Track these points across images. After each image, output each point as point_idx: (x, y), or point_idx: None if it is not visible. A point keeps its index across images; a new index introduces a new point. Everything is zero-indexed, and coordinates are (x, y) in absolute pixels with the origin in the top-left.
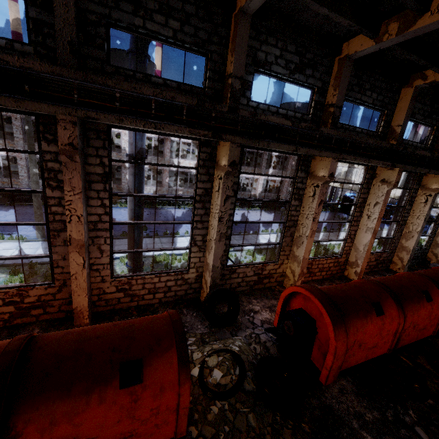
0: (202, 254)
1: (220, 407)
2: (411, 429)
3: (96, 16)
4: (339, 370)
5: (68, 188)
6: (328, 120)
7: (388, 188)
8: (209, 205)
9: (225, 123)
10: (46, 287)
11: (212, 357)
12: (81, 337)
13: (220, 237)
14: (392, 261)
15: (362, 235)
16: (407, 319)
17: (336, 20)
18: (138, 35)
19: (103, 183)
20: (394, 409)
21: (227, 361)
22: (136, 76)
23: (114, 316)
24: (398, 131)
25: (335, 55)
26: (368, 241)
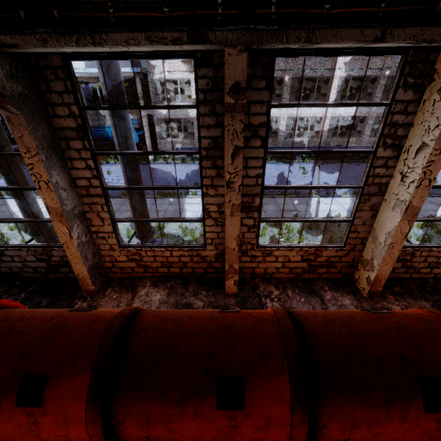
0: None
1: None
2: None
3: None
4: None
5: (436, 146)
6: None
7: None
8: None
9: None
10: (337, 250)
11: None
12: None
13: None
14: None
15: None
16: None
17: None
18: None
19: None
20: None
21: None
22: None
23: (391, 286)
24: None
25: None
26: None
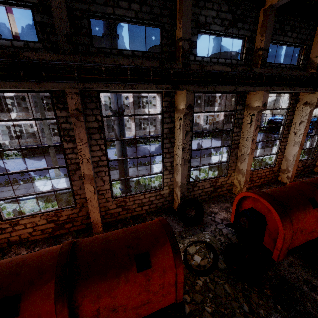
0: (171, 176)
1: (203, 281)
2: None
3: (80, 12)
4: (287, 250)
5: (78, 140)
6: (258, 61)
7: (310, 108)
8: (173, 140)
9: (181, 76)
10: (71, 209)
11: (191, 247)
12: (105, 240)
13: (184, 162)
14: (316, 165)
15: (291, 148)
16: None
17: None
18: (110, 20)
19: (99, 133)
20: None
21: (202, 249)
22: (112, 52)
23: (118, 224)
24: (316, 61)
25: (260, 7)
26: (296, 152)
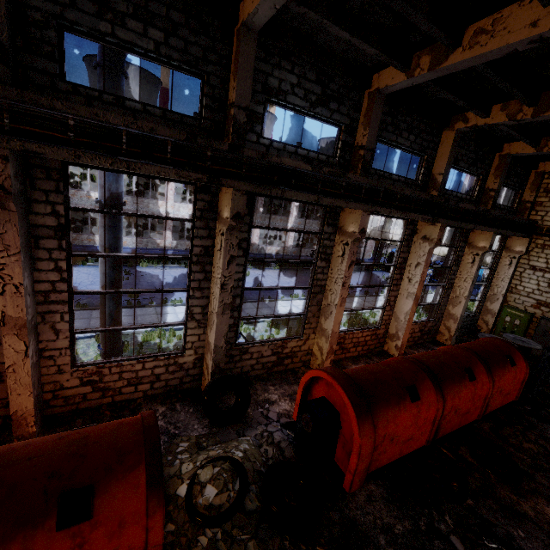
0: (202, 331)
1: (211, 537)
2: (446, 539)
3: (42, 15)
4: (366, 473)
5: None
6: (358, 165)
7: (430, 246)
8: (210, 267)
9: (225, 164)
10: None
11: (206, 468)
12: (3, 461)
13: (224, 309)
14: (439, 331)
15: (403, 302)
16: (446, 404)
17: (360, 47)
18: (106, 44)
19: (58, 239)
20: (429, 516)
21: (225, 472)
22: (103, 98)
23: (77, 419)
24: (440, 180)
25: (364, 87)
26: (409, 308)
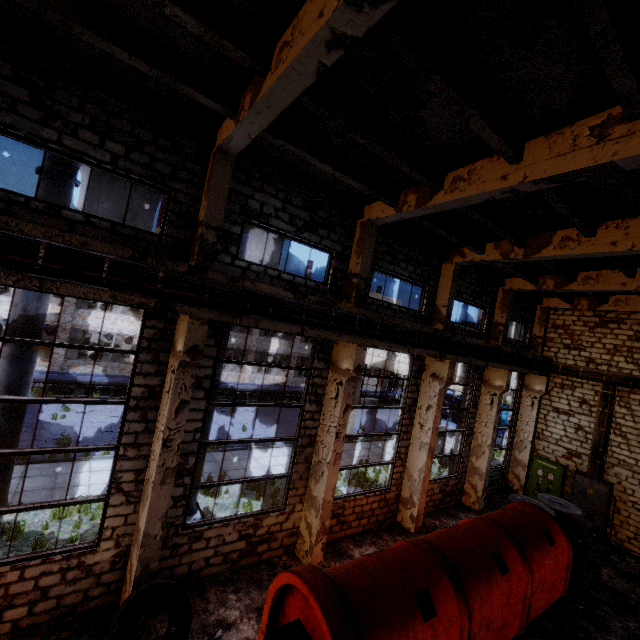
0: (131, 509)
1: None
2: None
3: None
4: None
5: None
6: (352, 293)
7: (440, 386)
8: (155, 414)
9: (182, 287)
10: None
11: None
12: None
13: (164, 476)
14: (464, 491)
15: (416, 454)
16: (474, 617)
17: (345, 180)
18: (49, 151)
19: None
20: None
21: None
22: (31, 205)
23: None
24: (444, 312)
25: (356, 217)
26: (424, 463)
